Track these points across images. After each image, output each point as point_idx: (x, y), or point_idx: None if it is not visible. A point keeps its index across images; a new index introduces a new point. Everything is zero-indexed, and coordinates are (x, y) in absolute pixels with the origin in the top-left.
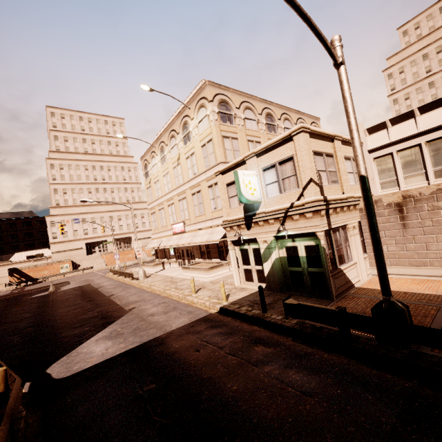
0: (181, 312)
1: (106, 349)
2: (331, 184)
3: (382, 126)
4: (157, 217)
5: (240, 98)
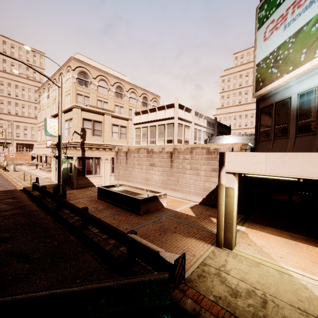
0: (2, 187)
1: None
2: (94, 136)
3: (139, 113)
4: (41, 133)
5: (98, 72)
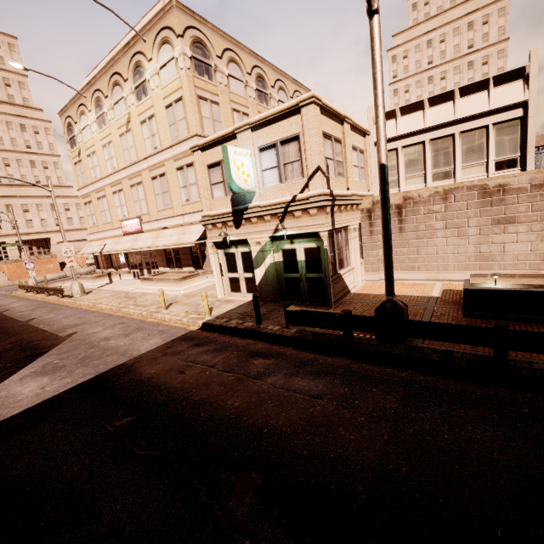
0: (149, 332)
1: (42, 388)
2: (337, 176)
3: (391, 114)
4: (95, 209)
5: (223, 42)
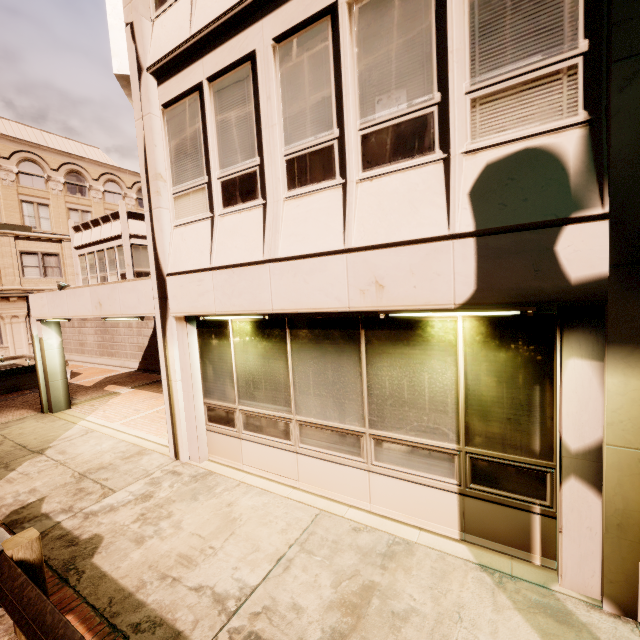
0: None
1: None
2: None
3: (79, 228)
4: None
5: (14, 146)
